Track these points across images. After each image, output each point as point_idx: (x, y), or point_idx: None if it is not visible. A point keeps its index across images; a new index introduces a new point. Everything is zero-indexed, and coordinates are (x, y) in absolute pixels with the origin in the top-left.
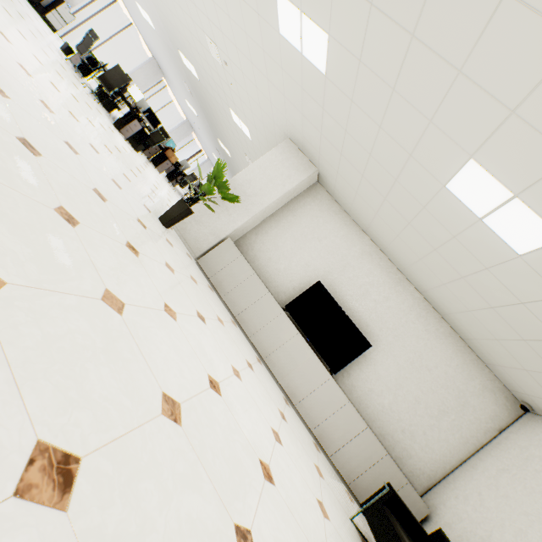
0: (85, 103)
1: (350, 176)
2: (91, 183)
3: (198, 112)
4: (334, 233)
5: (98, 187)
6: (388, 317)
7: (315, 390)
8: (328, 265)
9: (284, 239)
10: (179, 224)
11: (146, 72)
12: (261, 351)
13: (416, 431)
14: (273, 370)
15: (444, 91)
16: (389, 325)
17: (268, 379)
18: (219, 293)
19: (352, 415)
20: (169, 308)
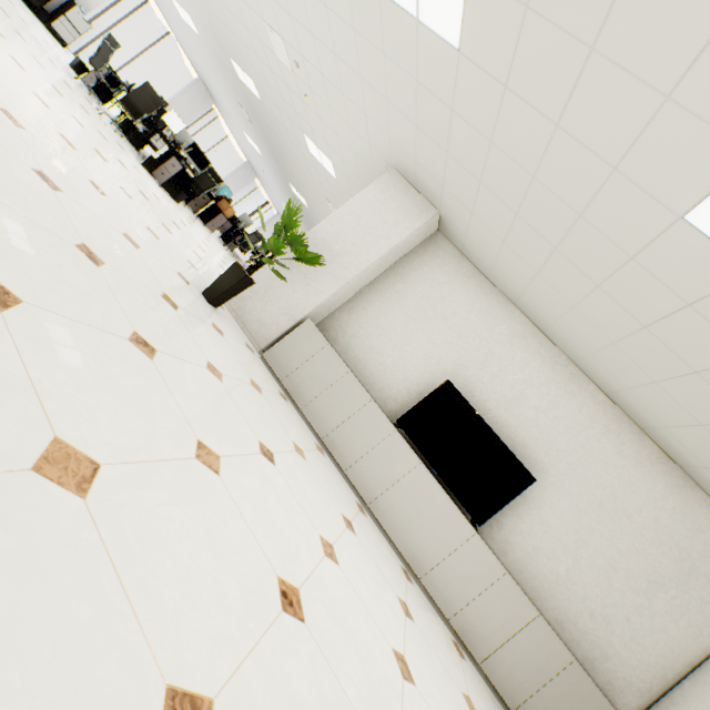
0: (96, 132)
1: (493, 217)
2: (74, 235)
3: (262, 148)
4: (467, 306)
5: (90, 243)
6: (557, 433)
7: (451, 555)
8: (459, 355)
9: (390, 317)
10: (234, 301)
11: (190, 98)
12: (363, 491)
13: (613, 615)
14: (384, 522)
15: (709, 30)
16: (559, 446)
17: (378, 540)
18: (297, 403)
19: (513, 595)
20: (207, 450)
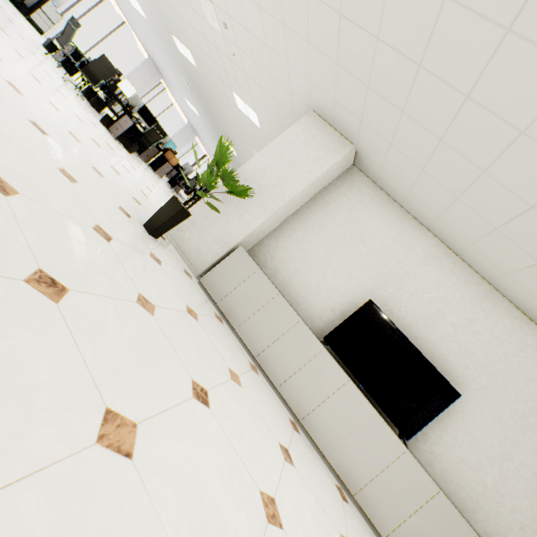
0: (55, 90)
1: (413, 146)
2: None
3: (199, 110)
4: (383, 231)
5: (4, 171)
6: (475, 347)
7: (383, 471)
8: (378, 276)
9: (313, 243)
10: (174, 232)
11: (143, 74)
12: (295, 408)
13: None
14: (316, 438)
15: None
16: (478, 360)
17: (313, 461)
18: (231, 324)
19: (448, 514)
20: (118, 421)
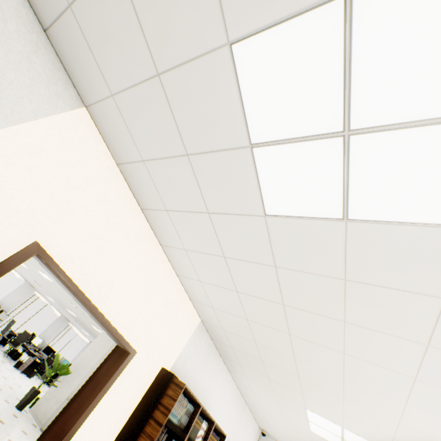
0: None
1: None
2: None
3: (89, 333)
4: None
5: None
6: None
7: None
8: None
9: None
10: (35, 408)
11: (56, 324)
12: None
13: None
14: None
15: None
16: None
17: None
18: None
19: None
20: None
